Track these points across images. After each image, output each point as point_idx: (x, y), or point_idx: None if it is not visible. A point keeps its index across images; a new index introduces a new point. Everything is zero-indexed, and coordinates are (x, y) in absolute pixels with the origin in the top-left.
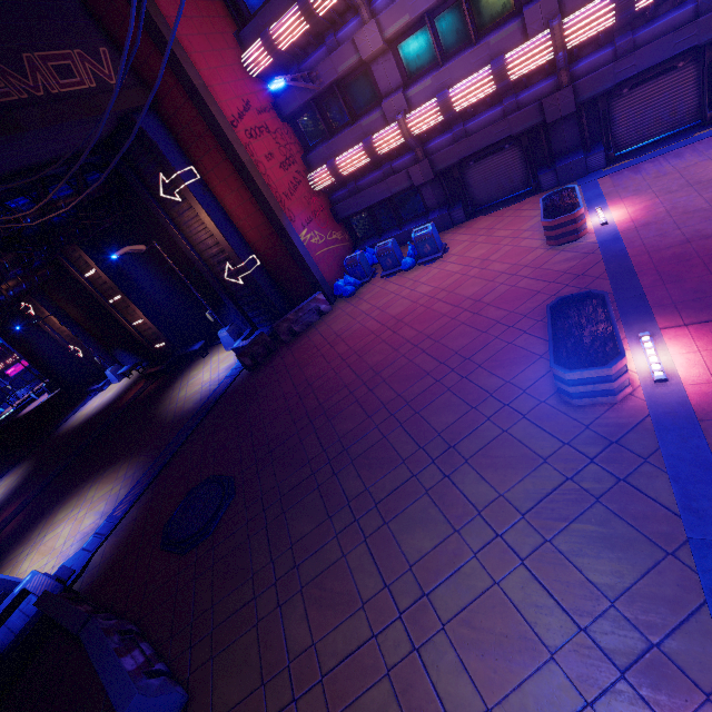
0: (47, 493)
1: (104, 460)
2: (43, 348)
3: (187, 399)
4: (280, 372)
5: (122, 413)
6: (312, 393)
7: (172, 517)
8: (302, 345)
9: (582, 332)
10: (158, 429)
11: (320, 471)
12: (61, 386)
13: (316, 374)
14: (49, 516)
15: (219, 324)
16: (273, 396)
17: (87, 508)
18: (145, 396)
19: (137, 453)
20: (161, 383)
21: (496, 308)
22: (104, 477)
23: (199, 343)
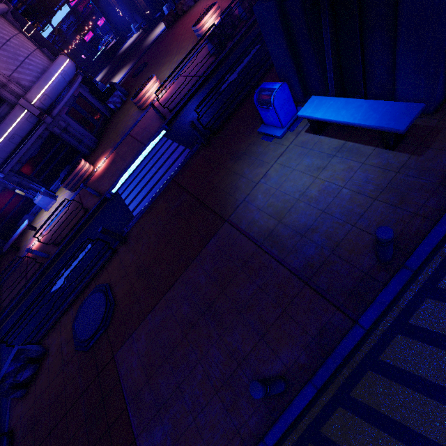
0: (113, 72)
1: (127, 62)
2: (107, 9)
3: (150, 41)
4: (172, 30)
5: (134, 46)
6: (173, 38)
7: (135, 71)
8: (183, 18)
9: (201, 16)
10: (140, 52)
11: (161, 59)
12: (119, 35)
13: (177, 31)
14: (114, 77)
15: (167, 2)
16: (166, 39)
17: (121, 74)
18: (141, 40)
19: (134, 59)
20: (147, 34)
21: (220, 6)
22: (126, 66)
23: (159, 13)
